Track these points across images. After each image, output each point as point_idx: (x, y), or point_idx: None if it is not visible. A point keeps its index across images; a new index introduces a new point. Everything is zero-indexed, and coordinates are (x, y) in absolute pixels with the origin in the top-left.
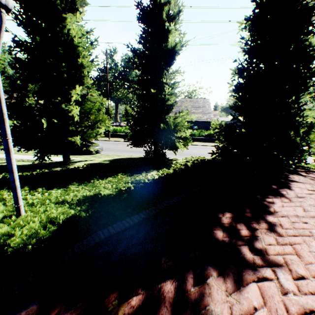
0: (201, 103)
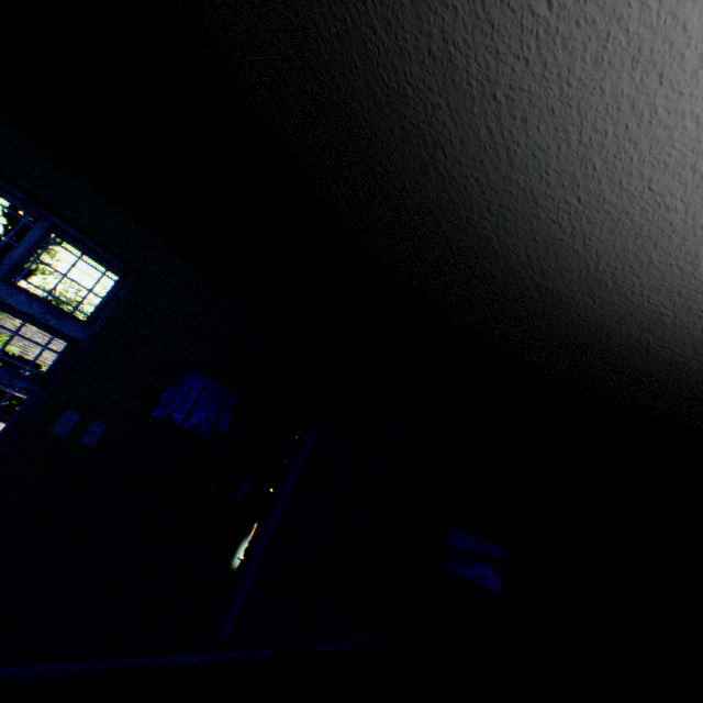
0: None
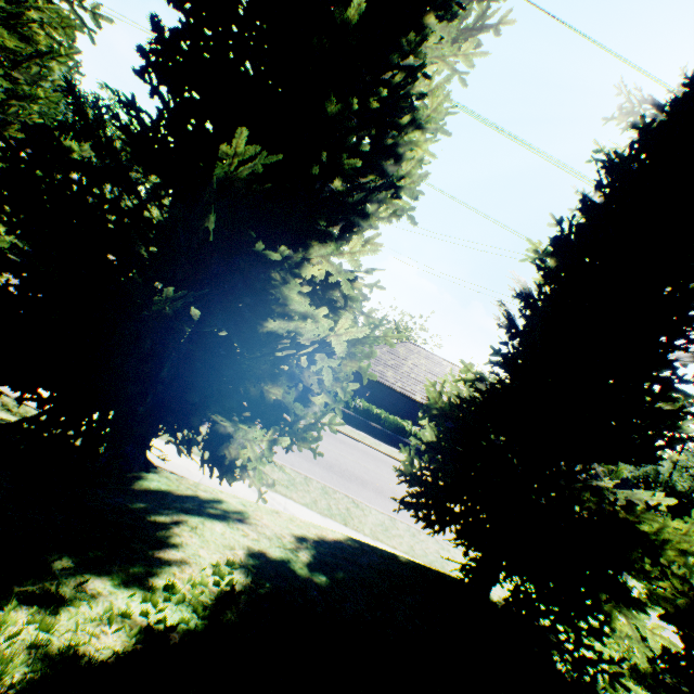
0: (447, 370)
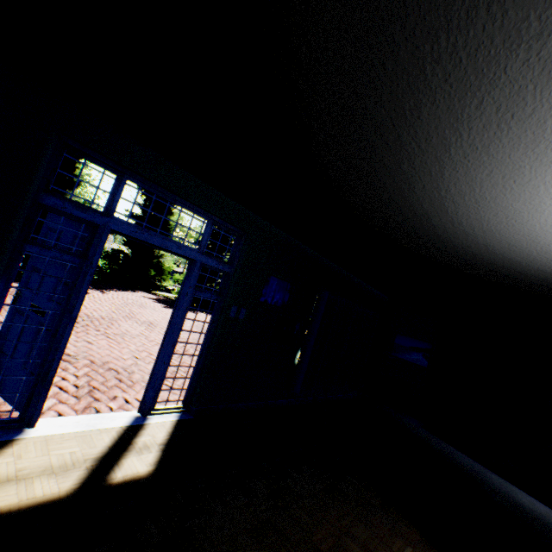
0: None
